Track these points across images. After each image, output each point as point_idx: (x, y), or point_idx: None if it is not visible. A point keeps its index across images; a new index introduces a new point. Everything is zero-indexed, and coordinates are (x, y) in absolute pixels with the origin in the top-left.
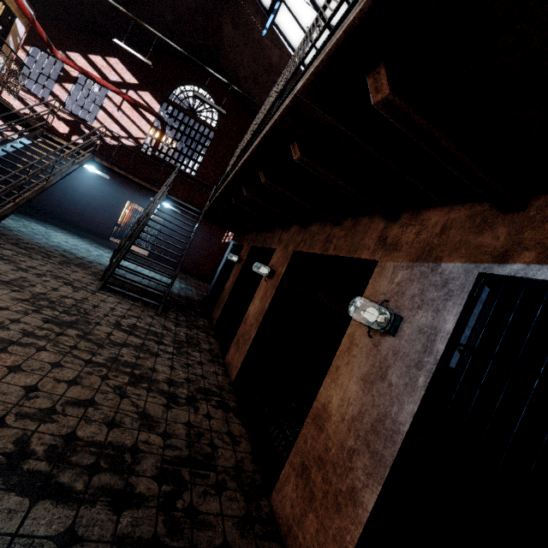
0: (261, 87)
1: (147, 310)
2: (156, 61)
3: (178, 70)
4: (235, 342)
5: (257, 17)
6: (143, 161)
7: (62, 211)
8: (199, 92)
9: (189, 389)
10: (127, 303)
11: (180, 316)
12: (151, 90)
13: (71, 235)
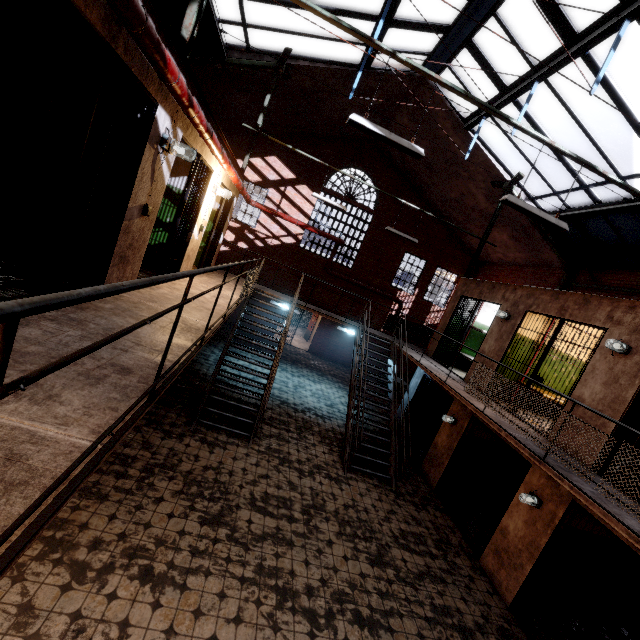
0: (435, 172)
1: (386, 490)
2: (312, 150)
3: (334, 155)
4: (492, 550)
5: (447, 120)
6: (302, 257)
7: (232, 315)
8: (356, 174)
9: (493, 633)
10: (371, 486)
11: (406, 484)
12: (308, 182)
13: (258, 357)
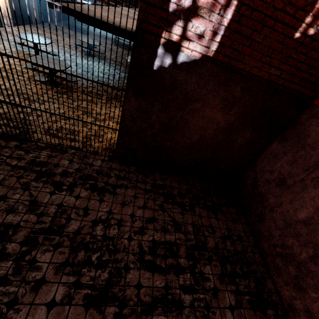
0: None
1: (126, 50)
2: None
3: None
4: None
5: None
6: None
7: None
8: None
9: None
10: (121, 48)
11: None
12: None
13: None
